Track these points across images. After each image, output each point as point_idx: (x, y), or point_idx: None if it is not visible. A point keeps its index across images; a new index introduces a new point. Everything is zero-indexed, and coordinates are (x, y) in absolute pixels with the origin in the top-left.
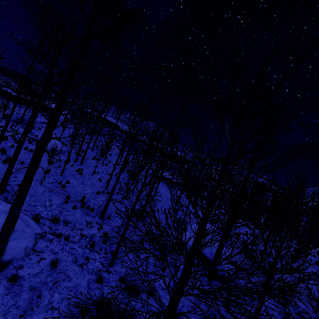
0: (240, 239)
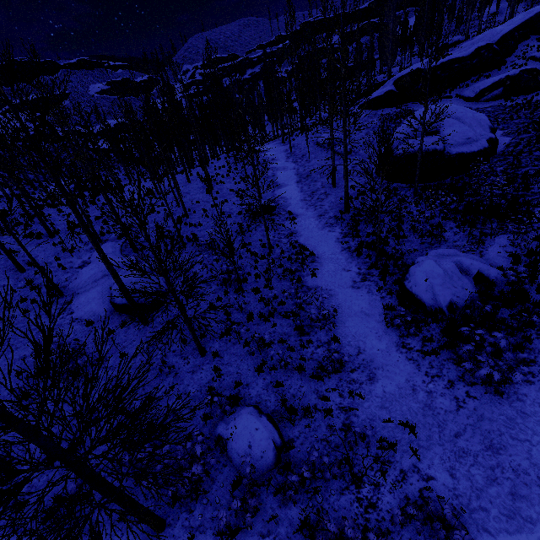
0: (150, 225)
